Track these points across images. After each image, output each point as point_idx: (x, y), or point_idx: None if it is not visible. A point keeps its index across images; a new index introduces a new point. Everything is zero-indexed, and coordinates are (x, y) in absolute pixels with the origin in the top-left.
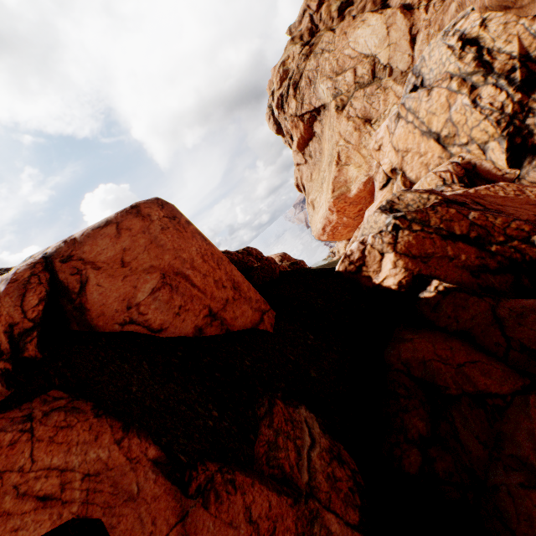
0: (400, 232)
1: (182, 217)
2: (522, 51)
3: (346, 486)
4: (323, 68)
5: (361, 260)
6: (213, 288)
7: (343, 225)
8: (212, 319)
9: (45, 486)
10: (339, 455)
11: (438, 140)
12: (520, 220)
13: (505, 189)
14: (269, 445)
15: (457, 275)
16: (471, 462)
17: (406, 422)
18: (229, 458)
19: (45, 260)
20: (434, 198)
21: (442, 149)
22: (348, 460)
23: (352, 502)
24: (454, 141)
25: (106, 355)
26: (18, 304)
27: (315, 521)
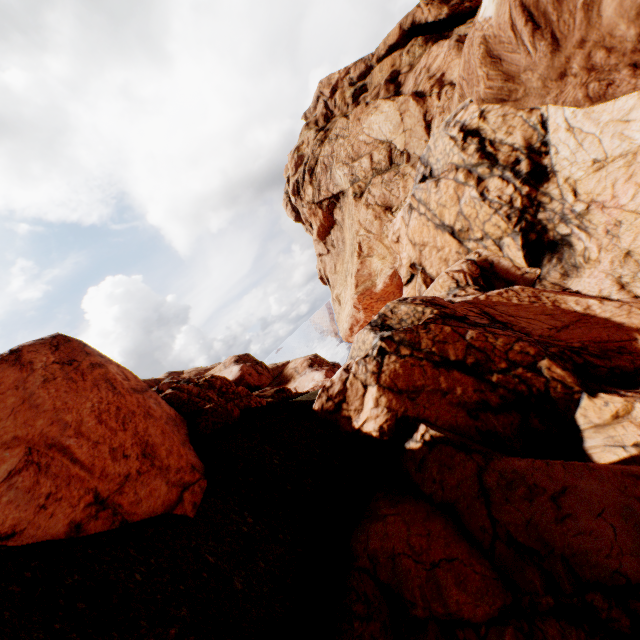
0: (387, 357)
1: (87, 358)
2: (524, 143)
3: None
4: (339, 153)
5: (341, 394)
6: (106, 460)
7: None
8: (99, 508)
9: None
10: None
11: (453, 234)
12: (524, 341)
13: (519, 295)
14: None
15: (451, 416)
16: None
17: None
18: None
19: None
20: (429, 311)
21: (459, 244)
22: None
23: None
24: (469, 235)
25: None
26: None
27: None
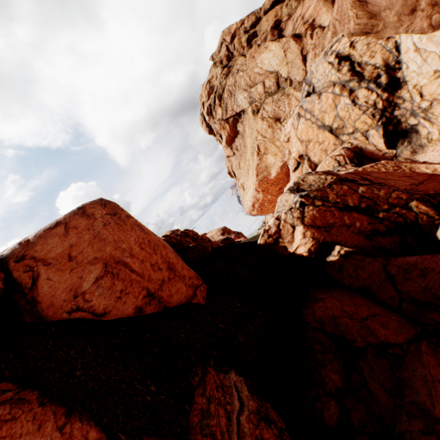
0: (306, 208)
1: (123, 212)
2: (383, 63)
3: None
4: (240, 83)
5: (277, 233)
6: (150, 271)
7: (268, 201)
8: (150, 299)
9: None
10: (266, 415)
11: (331, 131)
12: (398, 191)
13: (385, 166)
14: (202, 414)
15: (355, 240)
16: (380, 411)
17: (323, 376)
18: (166, 431)
19: (1, 261)
20: (330, 178)
21: (335, 138)
22: (275, 418)
23: None
24: (343, 131)
25: (54, 343)
26: None
27: None
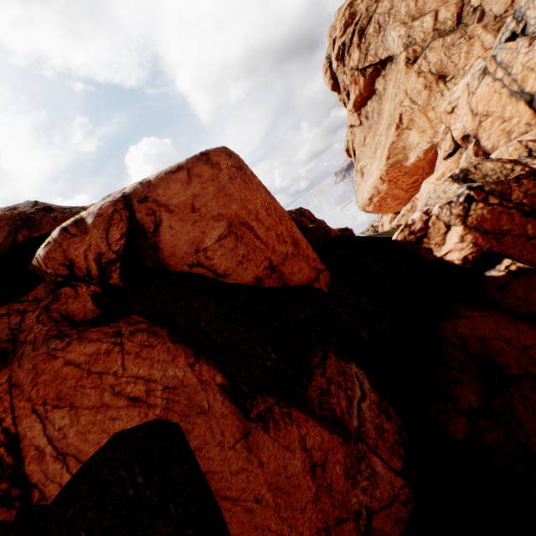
0: (473, 204)
1: (248, 168)
2: None
3: (392, 437)
4: (398, 10)
5: (423, 230)
6: (274, 242)
7: (393, 197)
8: (271, 271)
9: (134, 390)
10: (386, 410)
11: (530, 102)
12: None
13: None
14: (321, 391)
15: (534, 257)
16: (526, 438)
17: (457, 393)
18: (285, 396)
19: (124, 199)
20: (519, 169)
21: (533, 114)
22: (394, 416)
23: (396, 452)
24: None
25: (177, 292)
26: (104, 237)
27: (362, 460)
